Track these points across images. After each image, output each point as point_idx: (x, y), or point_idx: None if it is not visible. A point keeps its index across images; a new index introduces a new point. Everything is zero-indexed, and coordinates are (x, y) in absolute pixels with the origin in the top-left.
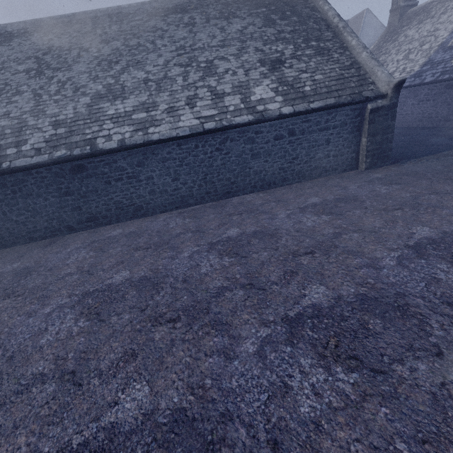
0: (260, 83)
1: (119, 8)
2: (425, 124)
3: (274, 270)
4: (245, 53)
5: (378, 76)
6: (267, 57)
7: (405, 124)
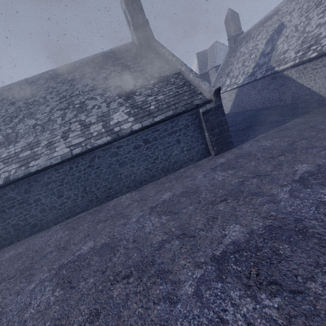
0: (118, 110)
1: (26, 79)
2: (268, 105)
3: (83, 310)
4: (108, 91)
5: (203, 88)
6: (123, 91)
7: (255, 107)
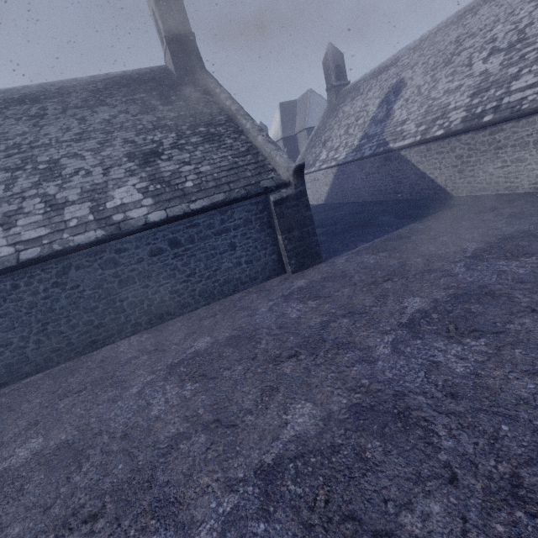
0: (124, 183)
1: None
2: (378, 197)
3: None
4: (108, 146)
5: (277, 162)
6: (138, 150)
7: (361, 199)
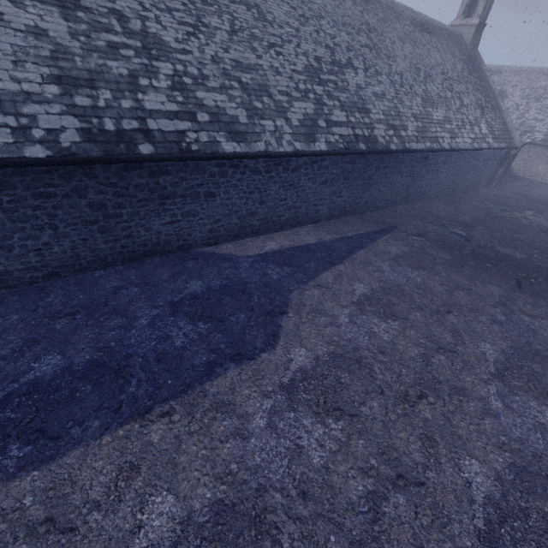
0: (481, 121)
1: (393, 2)
2: None
3: None
4: (469, 94)
5: (515, 136)
6: (478, 102)
7: None
